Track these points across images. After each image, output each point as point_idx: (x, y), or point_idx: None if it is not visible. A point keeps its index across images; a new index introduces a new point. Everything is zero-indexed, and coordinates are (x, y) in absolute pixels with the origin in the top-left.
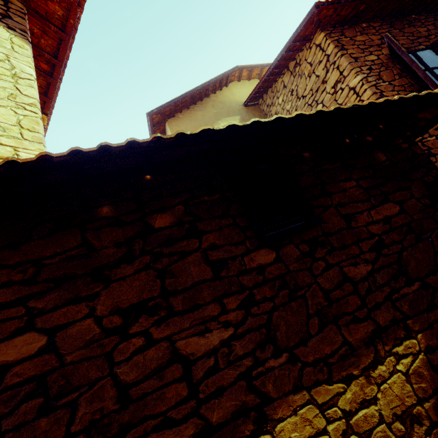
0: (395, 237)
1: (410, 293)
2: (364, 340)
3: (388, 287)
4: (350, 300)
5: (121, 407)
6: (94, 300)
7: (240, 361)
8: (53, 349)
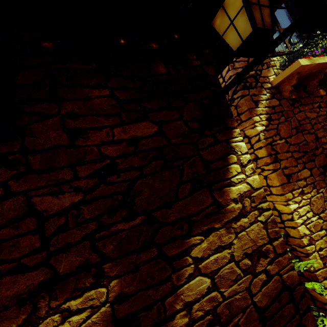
0: (136, 162)
1: (125, 229)
2: (20, 296)
3: (96, 222)
4: (22, 242)
5: None
6: None
7: None
8: None
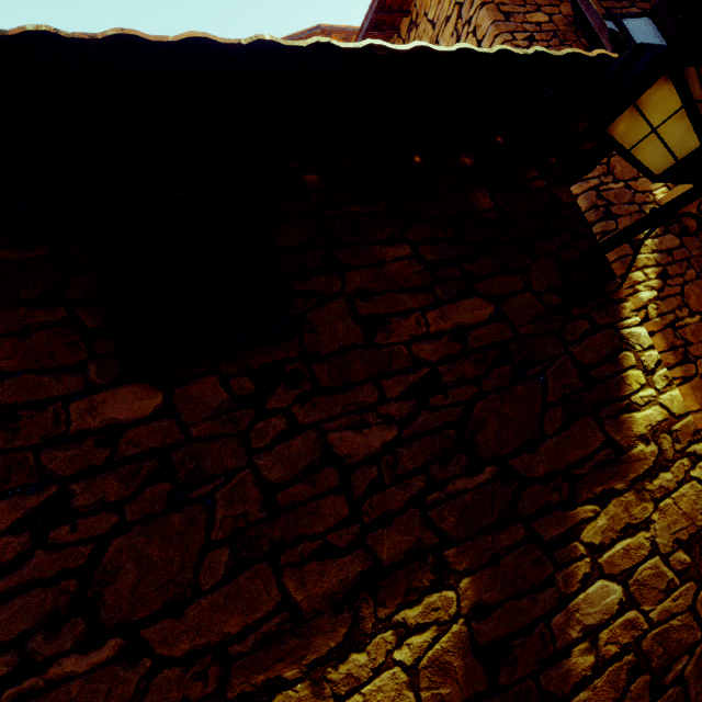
0: (469, 371)
1: (469, 489)
2: (333, 597)
3: (423, 476)
4: (324, 507)
5: None
6: None
7: None
8: None
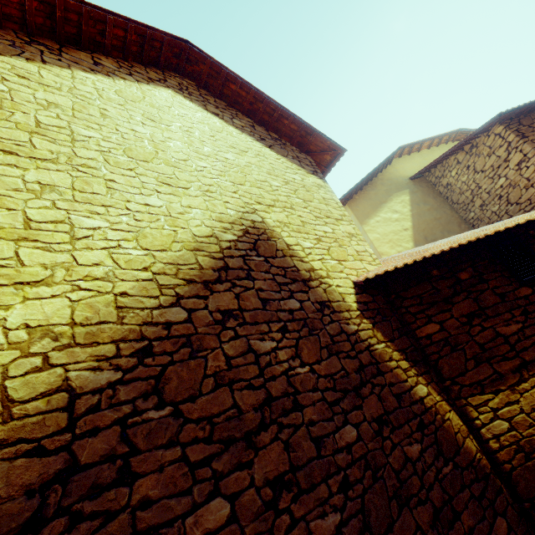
0: None
1: None
2: None
3: None
4: None
5: (483, 351)
6: (450, 311)
7: (530, 337)
8: (444, 329)
